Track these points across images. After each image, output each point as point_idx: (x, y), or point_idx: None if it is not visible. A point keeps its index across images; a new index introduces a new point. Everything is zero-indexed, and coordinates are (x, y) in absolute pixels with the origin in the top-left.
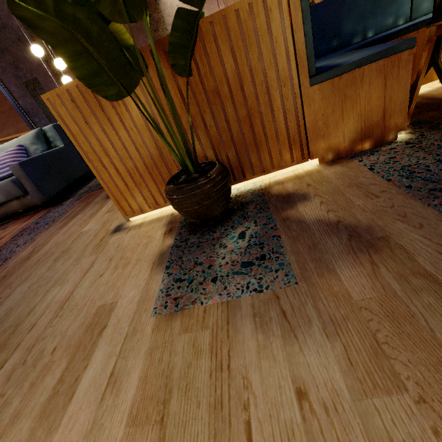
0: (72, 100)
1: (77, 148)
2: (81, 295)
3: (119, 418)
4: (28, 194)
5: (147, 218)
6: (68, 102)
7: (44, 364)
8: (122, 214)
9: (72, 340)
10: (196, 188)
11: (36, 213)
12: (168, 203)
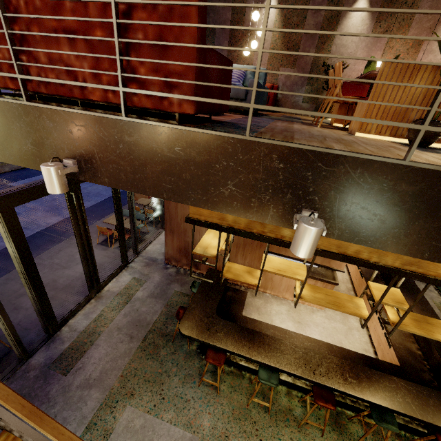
0: (394, 68)
1: (373, 88)
2: (367, 141)
3: (436, 157)
4: (245, 100)
5: (367, 137)
6: (392, 68)
7: (381, 146)
8: (358, 129)
9: (386, 146)
10: (440, 125)
11: (238, 114)
12: (385, 135)
